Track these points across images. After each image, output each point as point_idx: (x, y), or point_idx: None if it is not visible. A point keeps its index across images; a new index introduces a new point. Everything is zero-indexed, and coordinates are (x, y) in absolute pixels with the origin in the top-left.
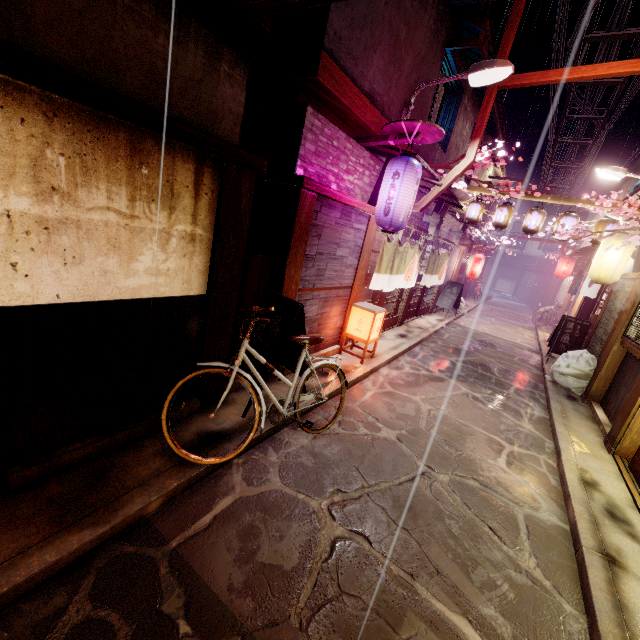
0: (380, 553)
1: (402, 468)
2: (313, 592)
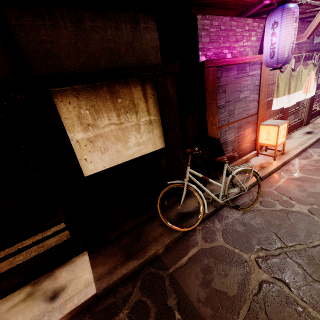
0: (298, 297)
1: (315, 234)
2: (248, 314)
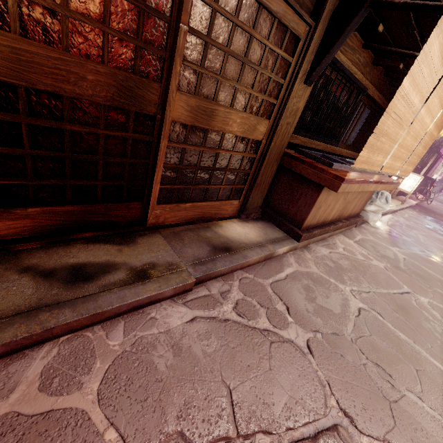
0: None
1: None
2: None
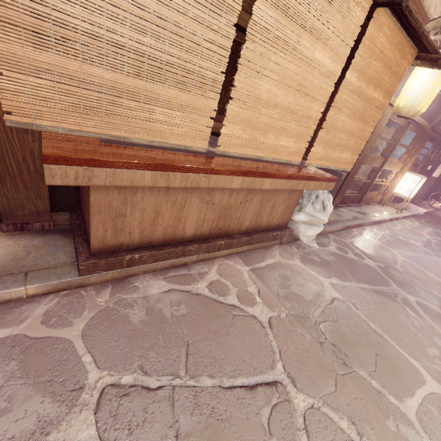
0: None
1: None
2: None
